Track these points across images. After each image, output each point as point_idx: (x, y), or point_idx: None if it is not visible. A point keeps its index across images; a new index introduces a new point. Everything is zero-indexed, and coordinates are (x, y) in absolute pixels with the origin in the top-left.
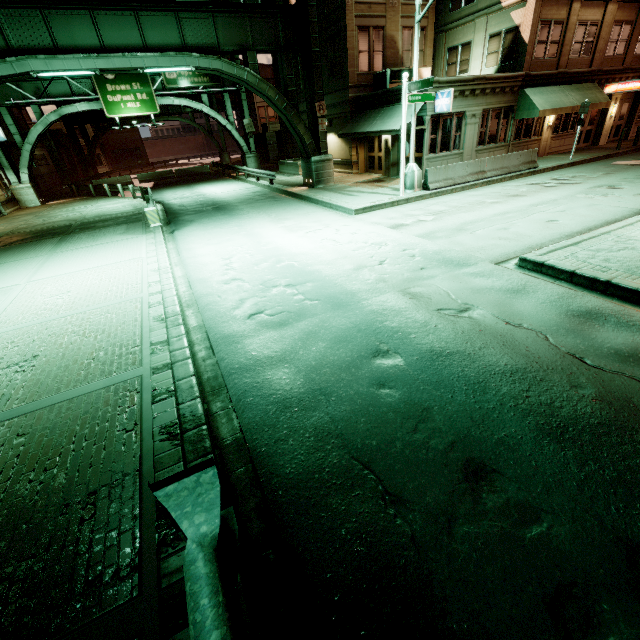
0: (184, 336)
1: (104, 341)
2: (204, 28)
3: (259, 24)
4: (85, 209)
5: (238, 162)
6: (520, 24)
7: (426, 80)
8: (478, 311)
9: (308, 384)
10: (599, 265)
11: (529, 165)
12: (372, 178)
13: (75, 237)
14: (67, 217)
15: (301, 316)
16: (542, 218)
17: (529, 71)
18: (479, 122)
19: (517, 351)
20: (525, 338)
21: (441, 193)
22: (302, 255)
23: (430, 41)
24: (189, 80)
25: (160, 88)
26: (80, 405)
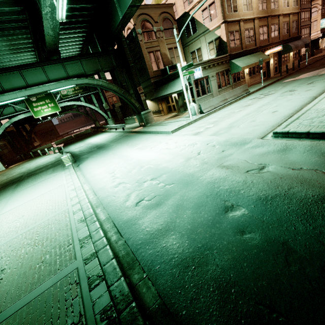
0: (100, 229)
1: (48, 246)
2: (77, 67)
3: (102, 60)
4: (29, 165)
5: (103, 124)
6: (220, 35)
7: (189, 64)
8: (270, 166)
9: (193, 244)
10: (319, 125)
11: (245, 91)
12: (172, 115)
13: (25, 182)
14: (20, 172)
15: (167, 196)
16: (268, 111)
17: (230, 53)
18: (216, 78)
19: (313, 185)
20: (311, 175)
21: (210, 113)
22: (153, 160)
23: (181, 51)
24: (73, 93)
25: (59, 99)
26: (36, 307)
